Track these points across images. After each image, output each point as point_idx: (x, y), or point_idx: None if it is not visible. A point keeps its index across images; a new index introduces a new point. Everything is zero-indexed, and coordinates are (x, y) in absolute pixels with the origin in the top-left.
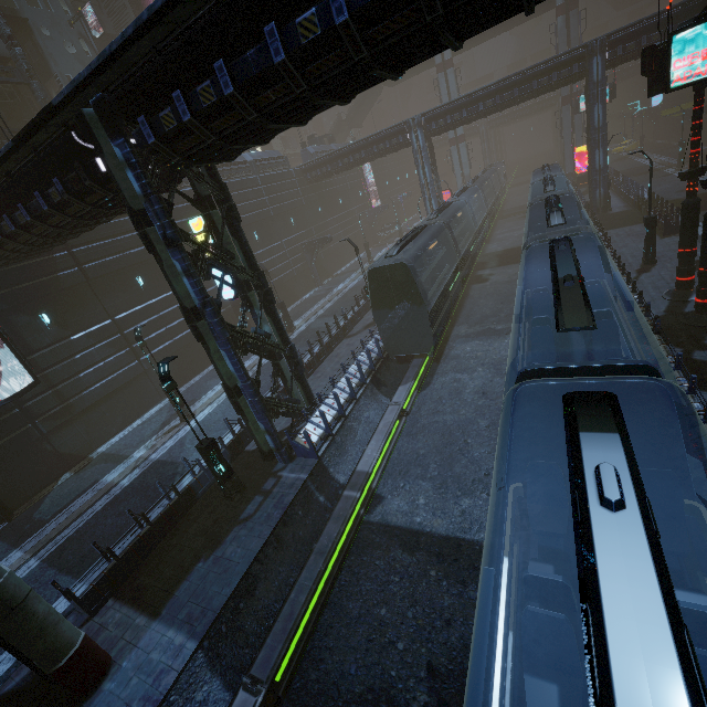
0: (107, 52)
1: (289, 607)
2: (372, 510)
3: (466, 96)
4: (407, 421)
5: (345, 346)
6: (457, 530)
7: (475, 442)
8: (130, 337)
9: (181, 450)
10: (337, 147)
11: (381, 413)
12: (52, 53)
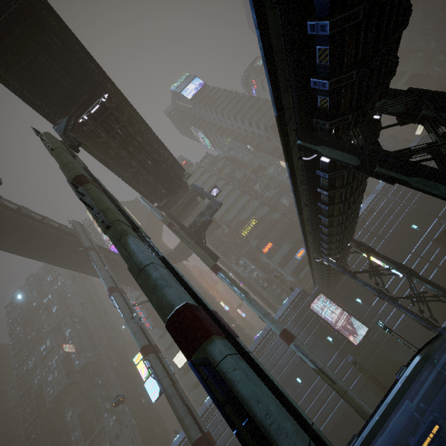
0: (306, 251)
1: None
2: None
3: None
4: None
5: None
6: None
7: None
8: (397, 295)
9: None
10: None
11: None
12: None
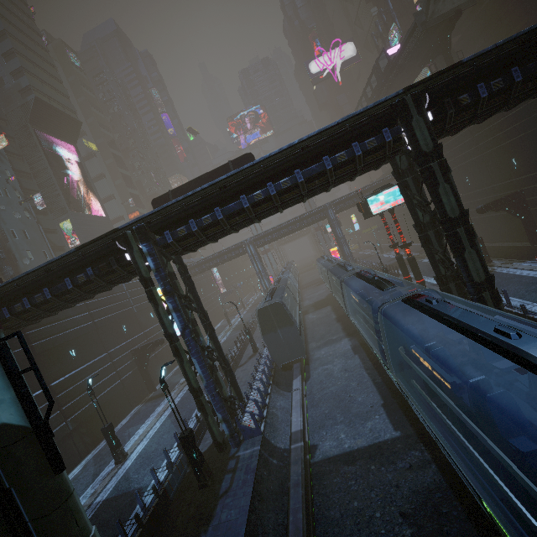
0: (165, 206)
1: (293, 525)
2: (314, 455)
3: (272, 228)
4: (307, 400)
5: (240, 371)
6: (373, 439)
7: (356, 394)
8: (61, 400)
9: (129, 481)
10: (195, 260)
11: (287, 401)
12: (4, 218)
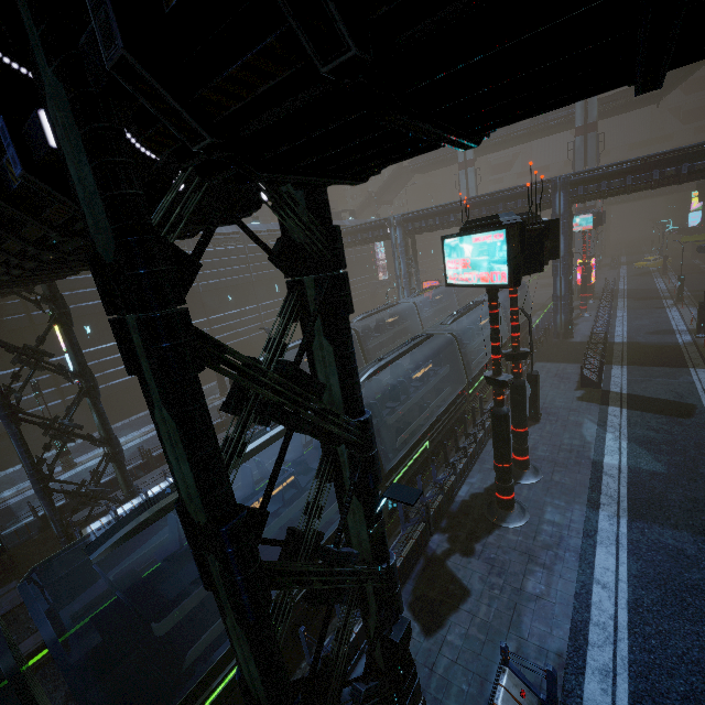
0: None
1: None
2: (92, 632)
3: (445, 205)
4: None
5: None
6: None
7: None
8: (61, 378)
9: (32, 501)
10: (350, 223)
11: None
12: None
